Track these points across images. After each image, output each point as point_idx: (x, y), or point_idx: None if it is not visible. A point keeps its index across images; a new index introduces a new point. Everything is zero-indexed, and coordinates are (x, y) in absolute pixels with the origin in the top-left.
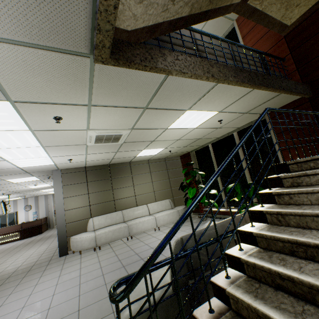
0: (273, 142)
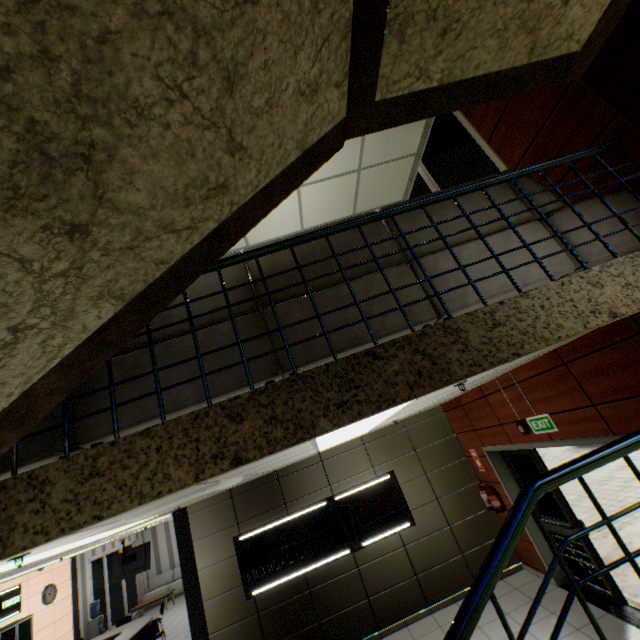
0: (470, 134)
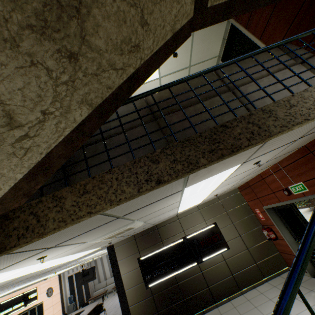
0: (249, 38)
